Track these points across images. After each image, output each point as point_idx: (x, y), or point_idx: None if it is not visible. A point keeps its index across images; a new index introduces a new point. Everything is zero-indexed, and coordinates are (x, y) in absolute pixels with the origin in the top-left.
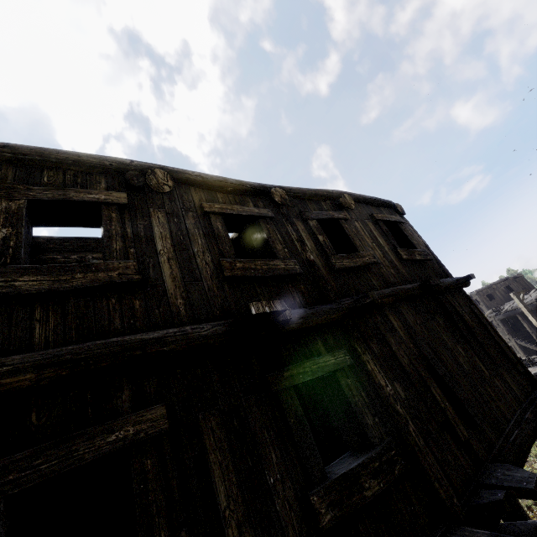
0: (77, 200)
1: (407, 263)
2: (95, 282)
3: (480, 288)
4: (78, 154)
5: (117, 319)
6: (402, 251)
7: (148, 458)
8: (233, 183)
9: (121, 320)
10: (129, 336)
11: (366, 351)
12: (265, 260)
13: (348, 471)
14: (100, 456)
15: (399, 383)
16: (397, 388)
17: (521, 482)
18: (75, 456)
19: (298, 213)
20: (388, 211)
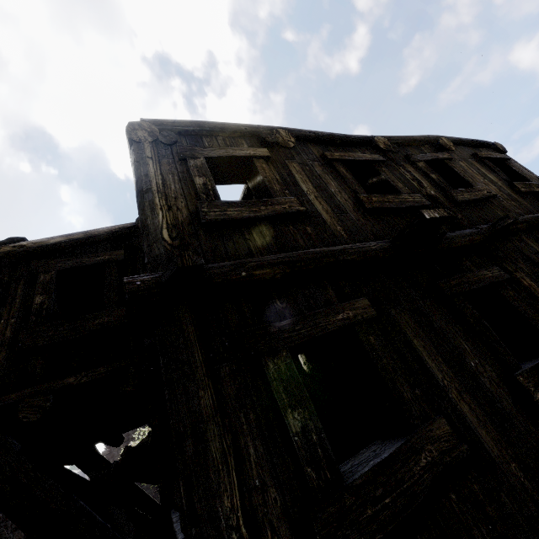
0: (236, 155)
1: (526, 197)
2: (275, 212)
3: None
4: (221, 123)
5: (300, 240)
6: (518, 184)
7: (369, 335)
8: (340, 136)
9: (303, 241)
10: (318, 248)
11: (517, 269)
12: (394, 195)
13: None
14: (337, 327)
15: None
16: None
17: None
18: (320, 326)
19: (403, 158)
20: (488, 150)
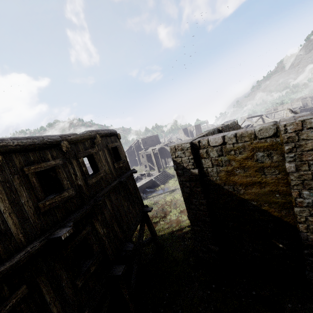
0: None
1: (116, 169)
2: None
3: (143, 138)
4: None
5: None
6: (116, 164)
7: (22, 304)
8: (39, 144)
9: None
10: (3, 267)
11: (96, 221)
12: (59, 195)
13: (87, 268)
14: None
15: (105, 228)
16: (104, 231)
17: (130, 248)
18: None
19: (74, 154)
20: (114, 138)
